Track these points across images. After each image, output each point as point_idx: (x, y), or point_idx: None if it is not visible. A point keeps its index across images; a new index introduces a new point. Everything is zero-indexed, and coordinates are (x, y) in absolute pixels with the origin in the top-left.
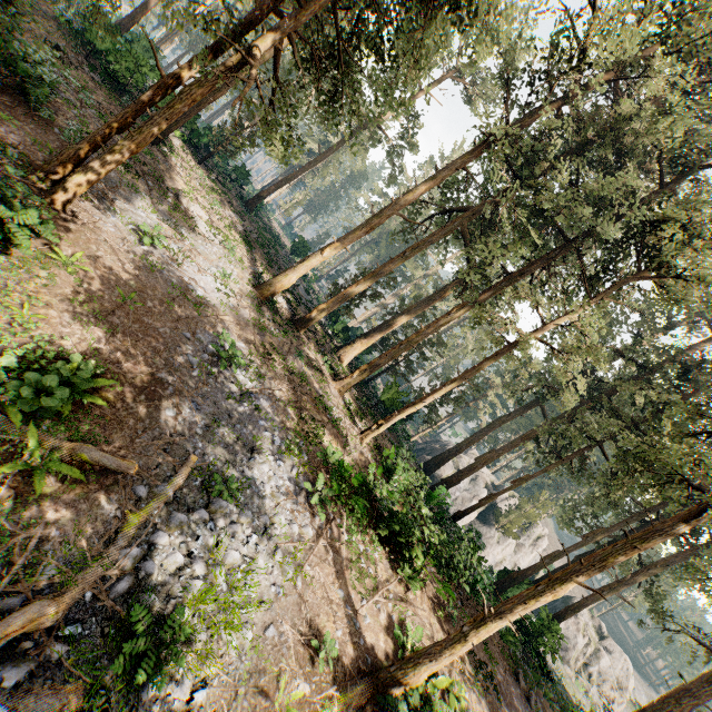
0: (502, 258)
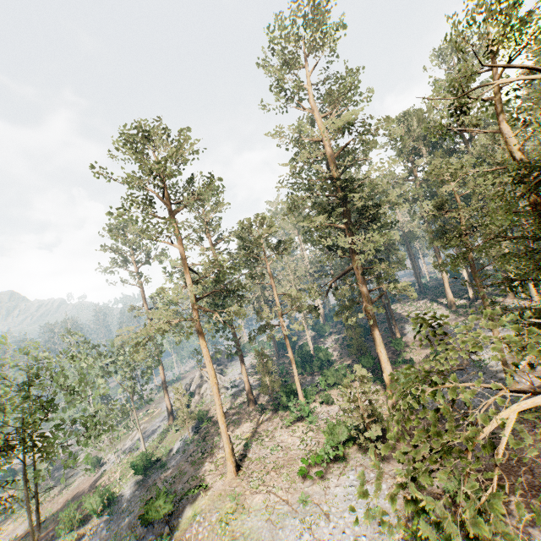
0: None
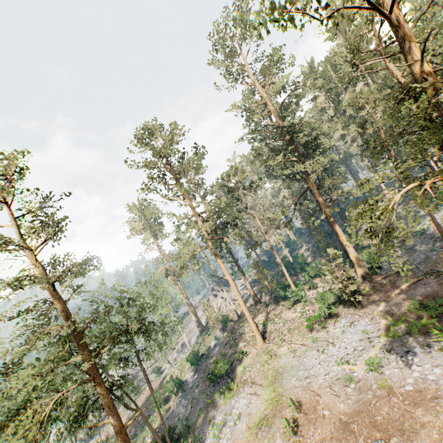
0: None
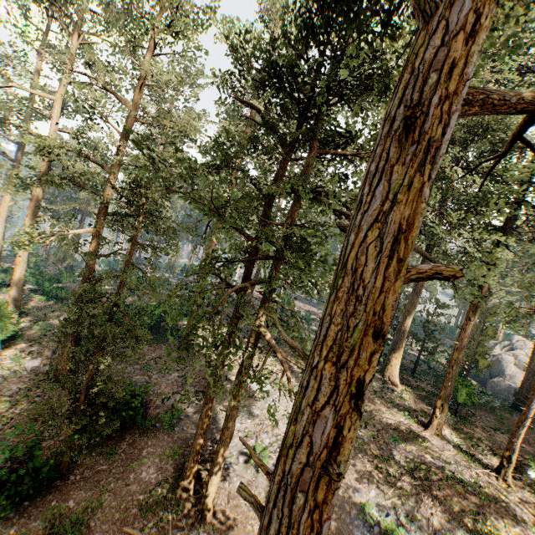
0: (492, 271)
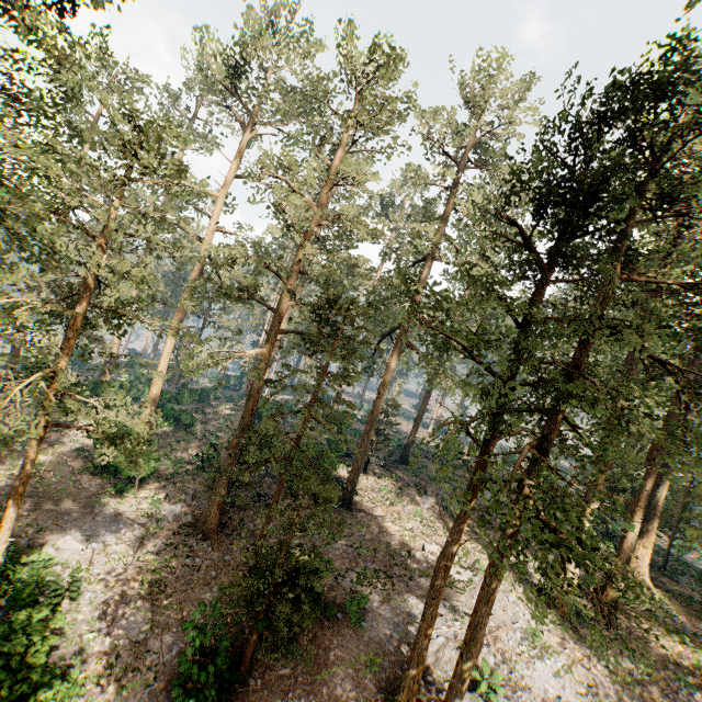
0: None
